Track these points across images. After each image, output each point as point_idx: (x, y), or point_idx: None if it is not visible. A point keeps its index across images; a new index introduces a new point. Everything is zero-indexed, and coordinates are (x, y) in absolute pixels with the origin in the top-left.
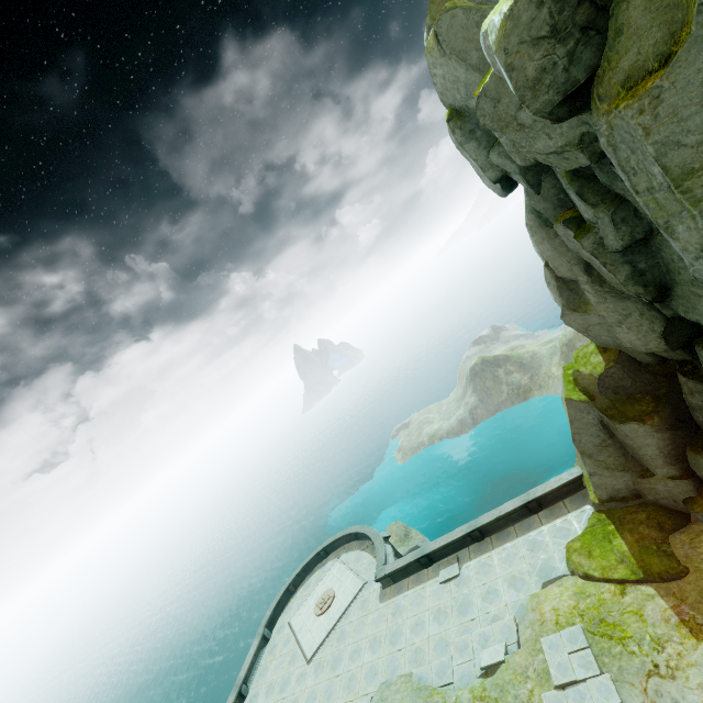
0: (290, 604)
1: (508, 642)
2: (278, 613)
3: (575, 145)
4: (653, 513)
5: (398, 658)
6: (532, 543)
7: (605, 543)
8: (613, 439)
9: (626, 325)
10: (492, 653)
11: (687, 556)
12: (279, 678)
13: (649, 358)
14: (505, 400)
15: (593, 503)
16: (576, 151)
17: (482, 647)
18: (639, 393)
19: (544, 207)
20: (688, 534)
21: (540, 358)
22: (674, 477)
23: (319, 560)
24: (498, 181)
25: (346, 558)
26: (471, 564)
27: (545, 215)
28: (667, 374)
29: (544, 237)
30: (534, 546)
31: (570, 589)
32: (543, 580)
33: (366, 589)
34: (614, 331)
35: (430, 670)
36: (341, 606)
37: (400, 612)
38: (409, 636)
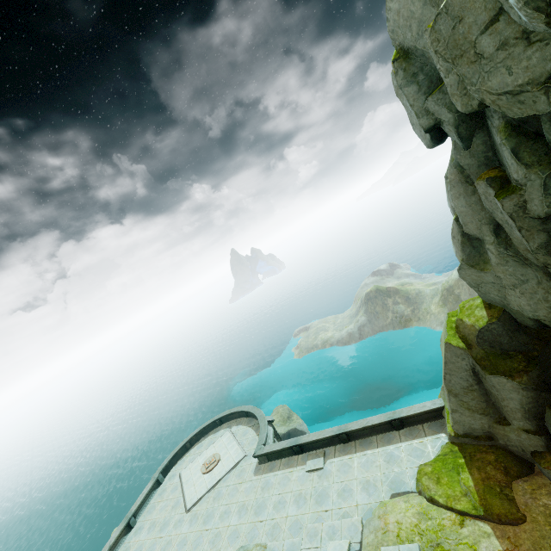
0: (184, 458)
1: (352, 539)
2: (173, 463)
3: (539, 84)
4: (501, 457)
5: (258, 528)
6: (389, 455)
7: (454, 473)
8: (480, 386)
9: (520, 290)
10: (337, 547)
11: (526, 504)
12: (162, 518)
13: (530, 322)
14: (389, 324)
15: (449, 435)
16: (538, 91)
17: (329, 538)
18: (513, 351)
19: (469, 162)
20: (530, 484)
21: (424, 296)
22: (529, 431)
23: (214, 427)
24: (429, 130)
25: (235, 430)
26: (335, 461)
27: (467, 171)
28: (542, 338)
29: (461, 193)
30: (390, 459)
31: (415, 507)
32: (392, 491)
33: (245, 460)
34: (506, 292)
35: (281, 547)
36: (222, 470)
37: (268, 488)
38: (271, 511)
